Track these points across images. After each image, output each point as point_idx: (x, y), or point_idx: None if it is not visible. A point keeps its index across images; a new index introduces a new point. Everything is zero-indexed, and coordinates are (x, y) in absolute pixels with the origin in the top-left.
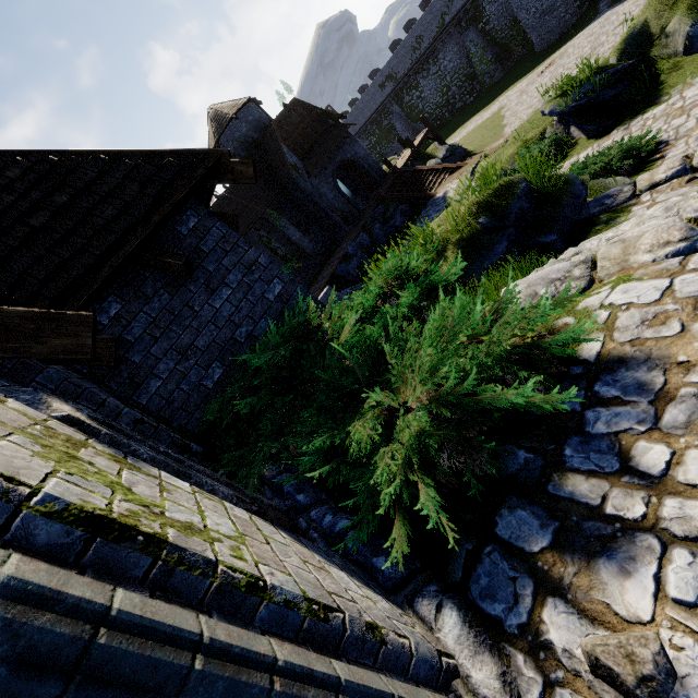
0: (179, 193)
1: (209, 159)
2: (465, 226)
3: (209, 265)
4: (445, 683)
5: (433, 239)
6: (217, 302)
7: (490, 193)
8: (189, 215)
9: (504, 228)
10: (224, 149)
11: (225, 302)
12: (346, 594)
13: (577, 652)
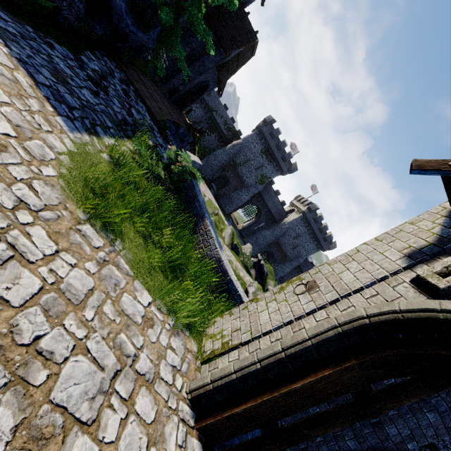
0: None
1: None
2: None
3: None
4: None
5: None
6: None
7: None
8: None
9: None
10: None
11: None
12: None
13: None
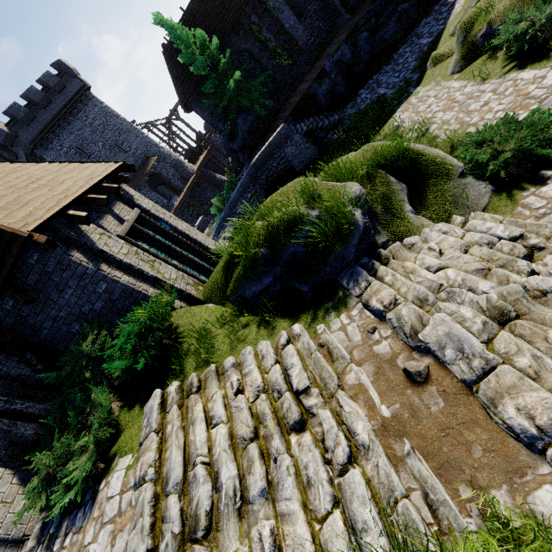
0: (8, 265)
1: (19, 241)
2: (258, 243)
3: (55, 278)
4: (23, 541)
5: (250, 229)
6: (66, 296)
7: (284, 220)
8: (32, 252)
9: (275, 265)
10: (24, 236)
11: (71, 296)
12: (3, 519)
13: None
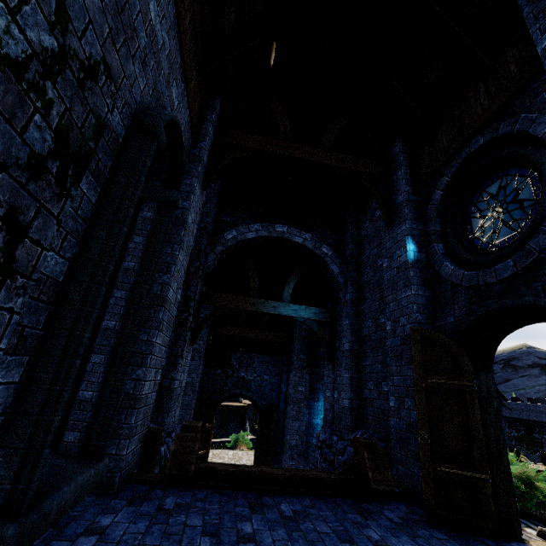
0: None
1: None
2: None
3: None
4: None
5: None
6: None
7: None
8: None
9: None
10: None
11: None
12: None
13: (534, 533)
